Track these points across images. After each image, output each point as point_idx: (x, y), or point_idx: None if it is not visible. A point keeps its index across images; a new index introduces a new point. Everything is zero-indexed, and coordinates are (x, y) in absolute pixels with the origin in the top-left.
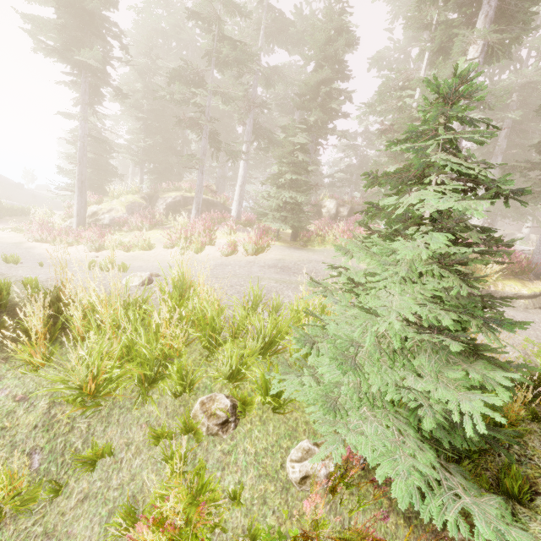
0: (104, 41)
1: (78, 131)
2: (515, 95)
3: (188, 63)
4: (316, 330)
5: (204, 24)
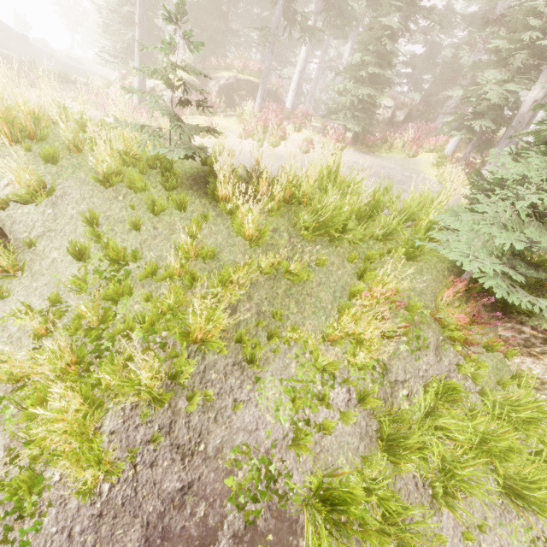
0: None
1: None
2: None
3: None
4: (460, 210)
5: None
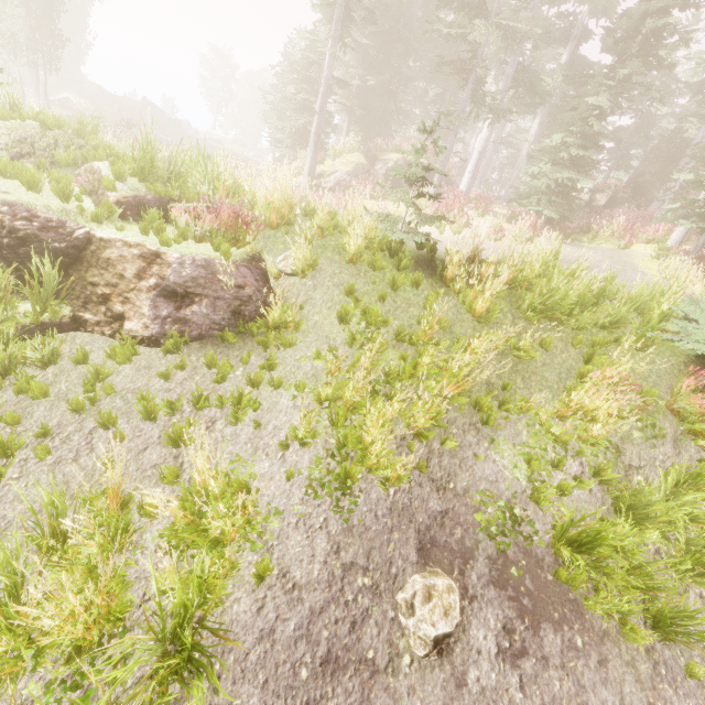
0: None
1: (298, 64)
2: None
3: None
4: (700, 299)
5: None
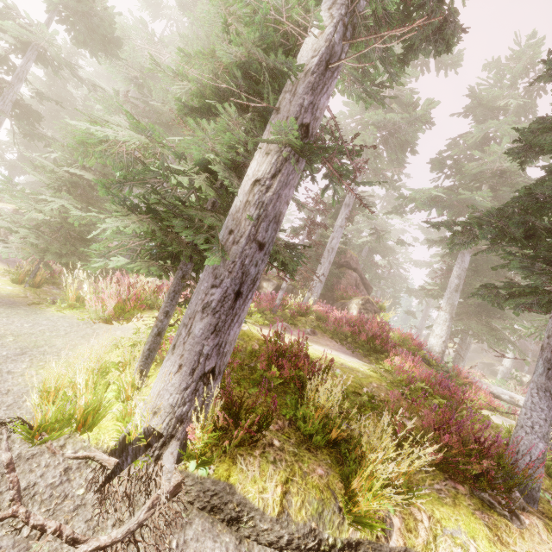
0: None
1: None
2: (484, 186)
3: None
4: None
5: None
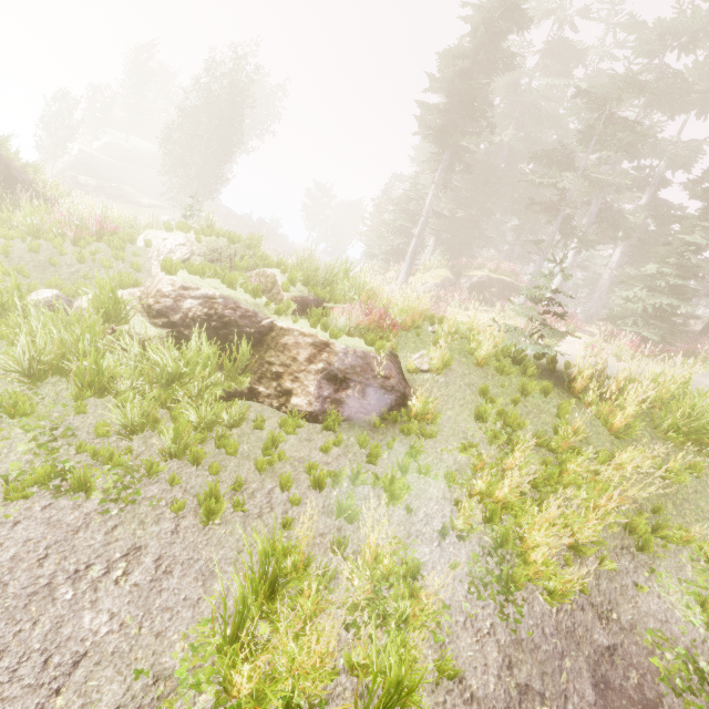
0: (477, 123)
1: (399, 199)
2: None
3: (567, 147)
4: None
5: (589, 101)
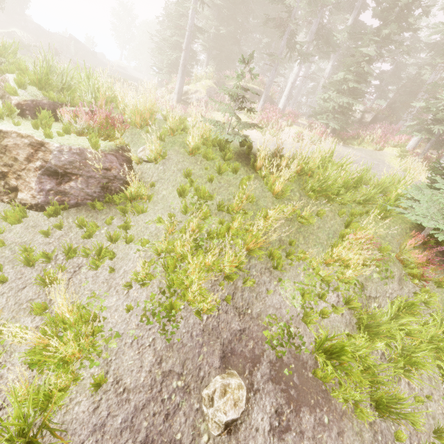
0: None
1: (172, 15)
2: None
3: None
4: (422, 186)
5: None
